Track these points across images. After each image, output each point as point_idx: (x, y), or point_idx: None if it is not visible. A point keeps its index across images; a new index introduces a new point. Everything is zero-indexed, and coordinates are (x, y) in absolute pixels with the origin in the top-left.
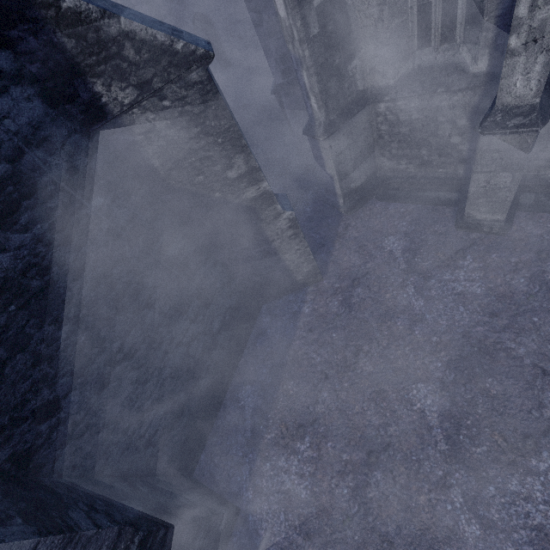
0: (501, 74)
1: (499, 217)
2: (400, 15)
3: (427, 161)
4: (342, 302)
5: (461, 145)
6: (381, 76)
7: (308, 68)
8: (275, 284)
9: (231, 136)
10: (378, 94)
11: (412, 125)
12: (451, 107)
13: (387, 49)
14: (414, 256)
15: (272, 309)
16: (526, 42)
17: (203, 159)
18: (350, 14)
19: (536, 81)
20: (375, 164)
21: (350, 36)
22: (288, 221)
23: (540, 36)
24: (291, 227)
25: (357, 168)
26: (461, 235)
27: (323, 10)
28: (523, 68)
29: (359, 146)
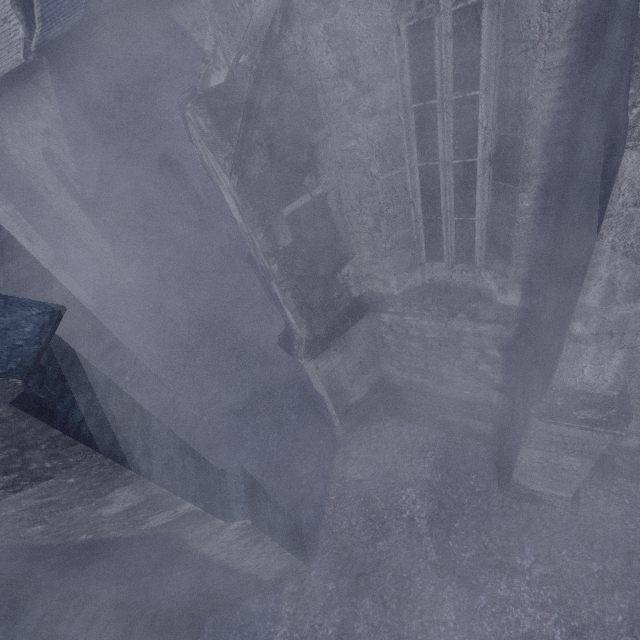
0: (560, 355)
1: (563, 494)
2: (402, 227)
3: (449, 379)
4: (340, 631)
5: (492, 373)
6: (382, 284)
7: (279, 283)
8: (226, 593)
9: (98, 470)
10: (380, 302)
11: (427, 342)
12: (477, 335)
13: (388, 259)
14: (447, 536)
15: (222, 632)
16: (597, 332)
17: (36, 506)
18: (336, 220)
19: (613, 373)
20: (380, 370)
21: (338, 242)
22: (239, 530)
23: (618, 331)
24: (247, 534)
25: (357, 380)
26: (509, 502)
27: (298, 219)
28: (594, 357)
29: (358, 357)
